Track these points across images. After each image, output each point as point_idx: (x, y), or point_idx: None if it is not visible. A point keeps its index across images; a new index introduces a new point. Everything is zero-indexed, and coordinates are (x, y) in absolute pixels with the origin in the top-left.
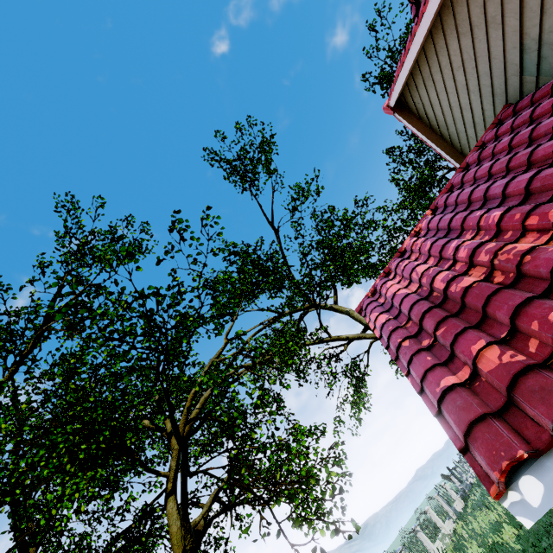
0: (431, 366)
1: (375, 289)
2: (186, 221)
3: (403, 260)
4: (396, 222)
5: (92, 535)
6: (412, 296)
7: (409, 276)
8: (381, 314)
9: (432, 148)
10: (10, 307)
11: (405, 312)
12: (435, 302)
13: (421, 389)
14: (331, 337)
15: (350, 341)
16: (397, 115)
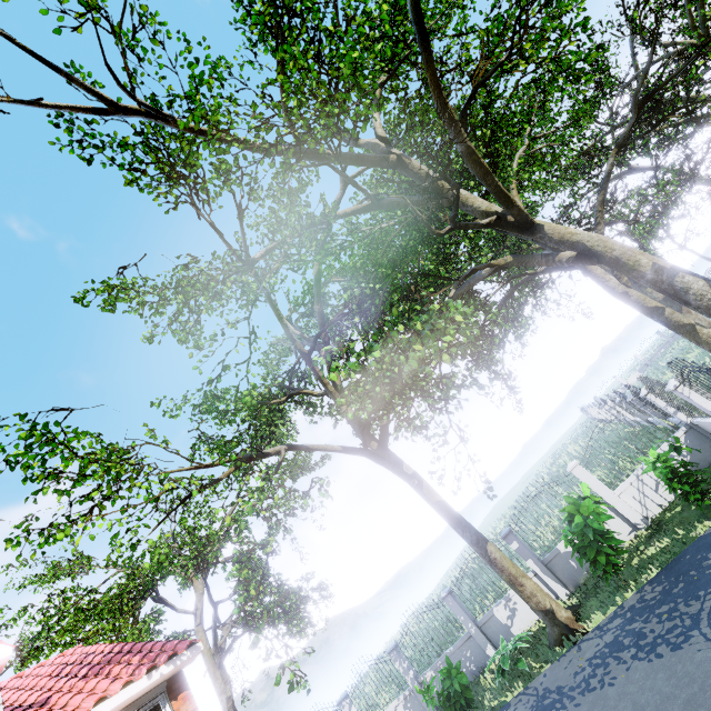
0: None
1: None
2: None
3: None
4: None
5: None
6: None
7: None
8: None
9: None
10: None
11: None
12: None
13: None
14: None
15: None
16: None
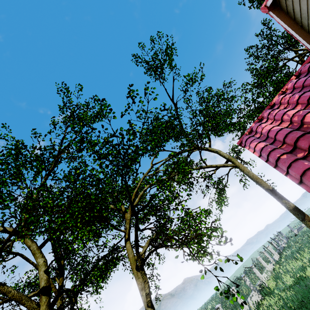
0: (309, 167)
1: (251, 130)
2: (136, 91)
3: (273, 110)
4: (253, 94)
5: (89, 257)
6: (285, 129)
7: (280, 118)
8: (259, 142)
9: (293, 36)
10: (40, 146)
11: (280, 139)
12: (307, 131)
13: (300, 181)
14: (207, 165)
15: (217, 168)
16: (271, 12)
